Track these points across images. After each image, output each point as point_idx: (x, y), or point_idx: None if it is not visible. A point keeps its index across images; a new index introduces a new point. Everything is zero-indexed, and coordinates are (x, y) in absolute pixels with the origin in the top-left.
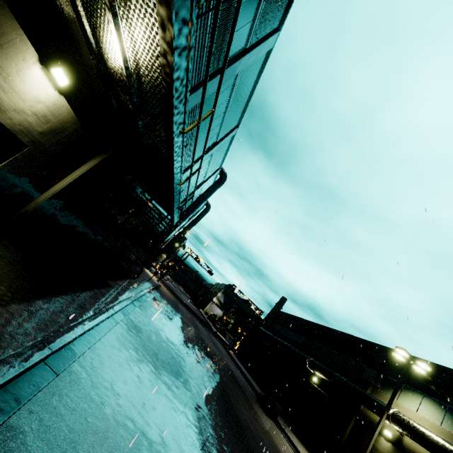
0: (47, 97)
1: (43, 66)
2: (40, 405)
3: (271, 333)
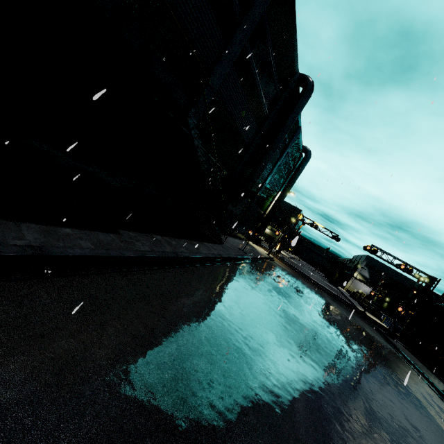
0: None
1: None
2: None
3: None
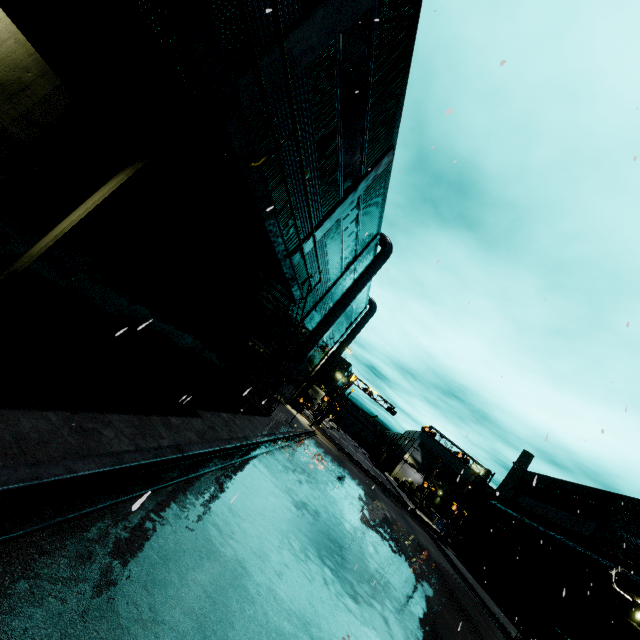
0: None
1: None
2: None
3: (516, 512)
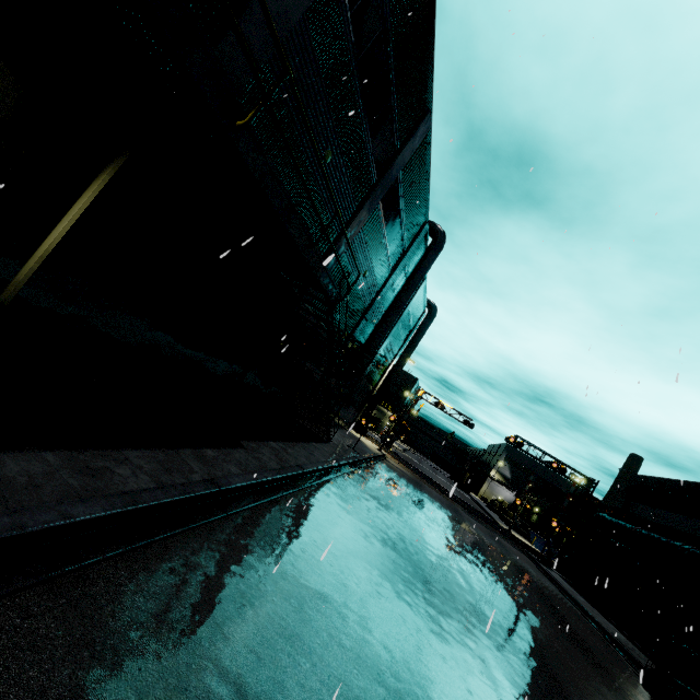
0: None
1: None
2: None
3: (629, 523)
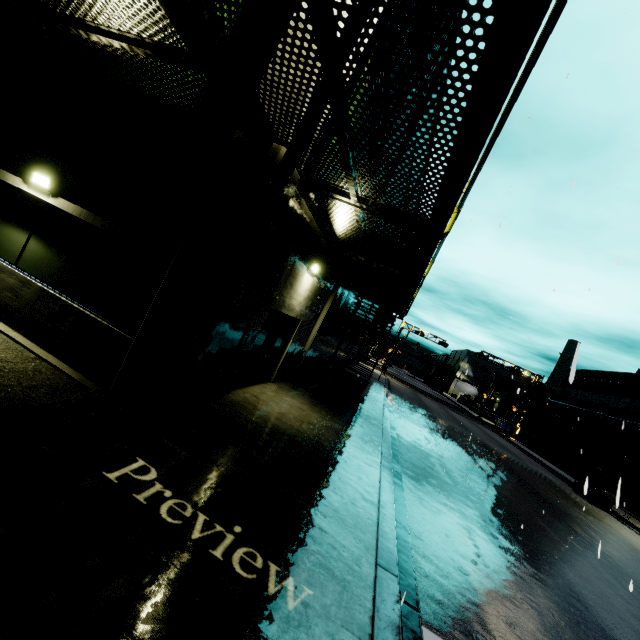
0: (308, 285)
1: (308, 271)
2: (408, 489)
3: (566, 402)
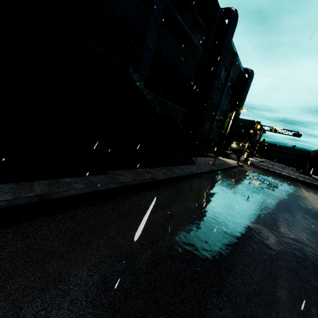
0: None
1: None
2: None
3: None
